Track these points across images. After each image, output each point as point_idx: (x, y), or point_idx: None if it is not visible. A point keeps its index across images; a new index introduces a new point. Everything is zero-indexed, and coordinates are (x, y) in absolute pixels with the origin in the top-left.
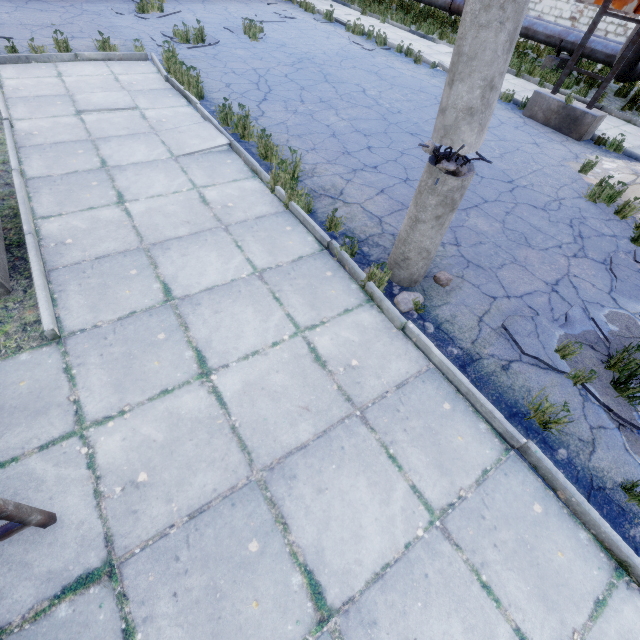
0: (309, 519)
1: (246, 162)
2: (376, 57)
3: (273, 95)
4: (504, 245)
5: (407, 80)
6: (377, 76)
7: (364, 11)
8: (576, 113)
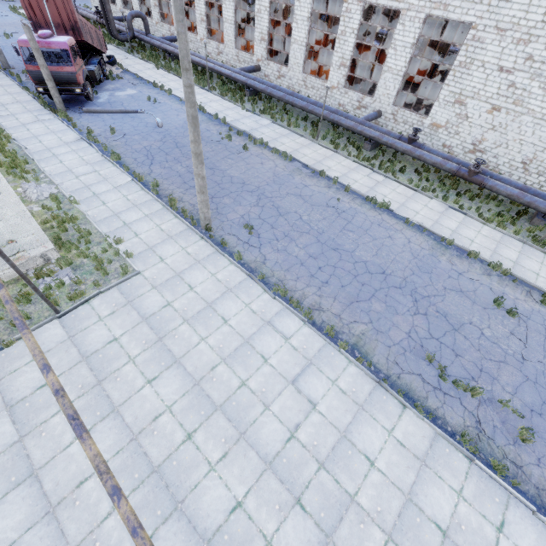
0: None
1: None
2: None
3: (3, 50)
4: None
5: None
6: None
7: None
8: None
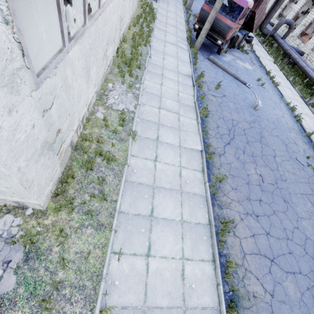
0: (169, 4)
1: (182, 0)
2: None
3: (194, 1)
4: None
5: None
6: None
7: None
8: None
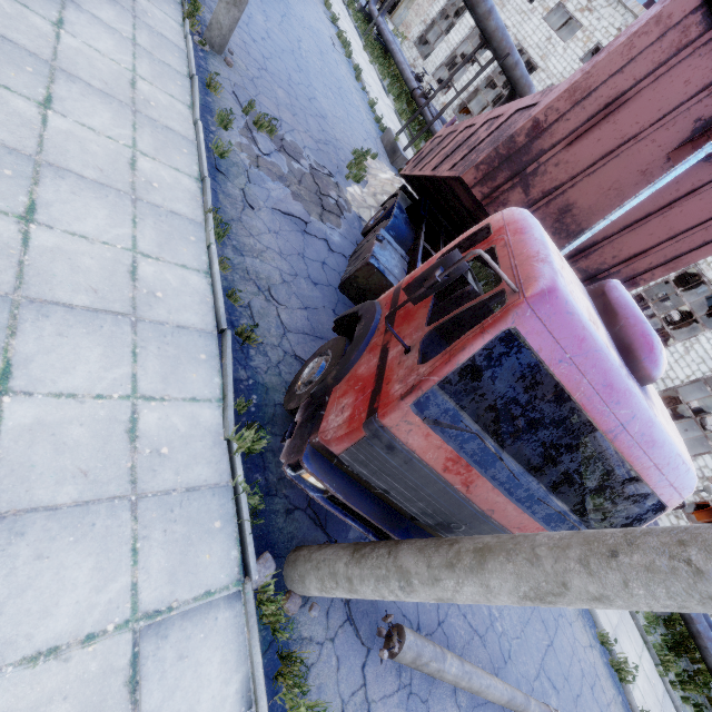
0: None
1: None
2: (335, 53)
3: None
4: (280, 102)
5: (336, 71)
6: (320, 51)
7: (365, 47)
8: (397, 148)
